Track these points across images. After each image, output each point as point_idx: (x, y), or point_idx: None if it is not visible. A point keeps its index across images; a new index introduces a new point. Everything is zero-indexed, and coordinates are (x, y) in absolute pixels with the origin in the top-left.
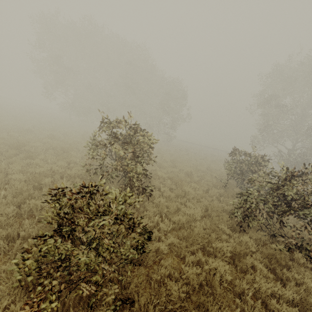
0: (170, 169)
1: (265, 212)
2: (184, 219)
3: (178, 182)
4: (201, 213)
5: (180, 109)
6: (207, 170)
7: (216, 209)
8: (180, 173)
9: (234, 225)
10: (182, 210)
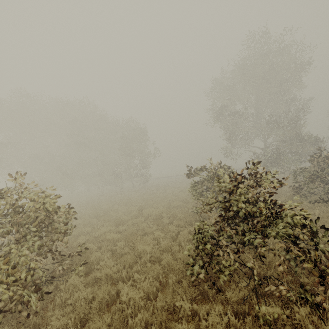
0: (131, 223)
1: (232, 250)
2: (104, 326)
3: (134, 239)
4: (152, 287)
5: (145, 147)
6: (185, 203)
7: (176, 269)
8: (142, 223)
9: (204, 287)
10: (120, 297)
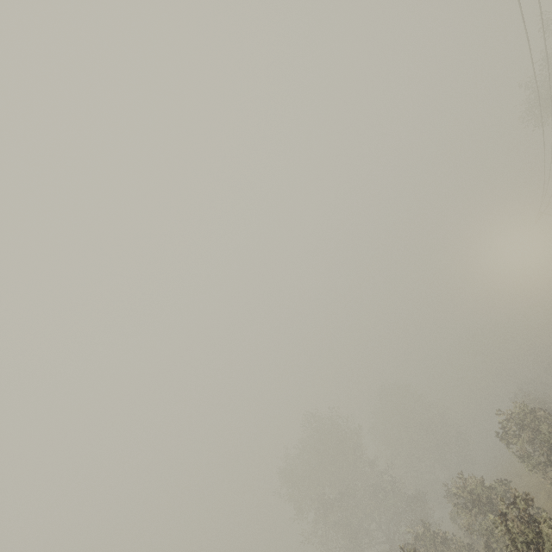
0: None
1: None
2: None
3: None
4: None
5: None
6: None
7: None
8: None
9: None
10: None
